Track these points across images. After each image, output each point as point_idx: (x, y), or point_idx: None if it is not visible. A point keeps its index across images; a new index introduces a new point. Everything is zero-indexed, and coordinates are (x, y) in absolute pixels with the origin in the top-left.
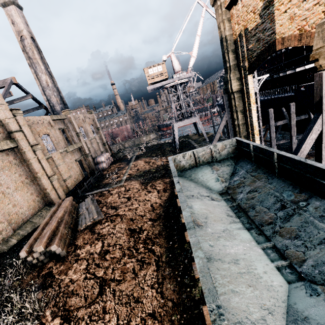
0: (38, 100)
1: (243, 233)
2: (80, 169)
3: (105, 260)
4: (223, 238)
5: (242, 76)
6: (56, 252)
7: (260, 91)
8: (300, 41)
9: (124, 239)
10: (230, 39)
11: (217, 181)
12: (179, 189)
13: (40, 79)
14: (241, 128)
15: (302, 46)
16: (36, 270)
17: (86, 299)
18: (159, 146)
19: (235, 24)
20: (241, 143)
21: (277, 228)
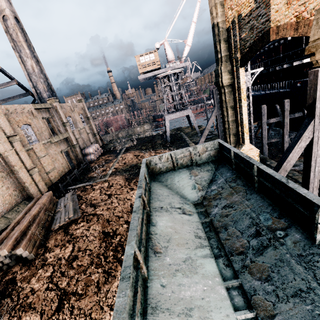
0: (24, 87)
1: (208, 264)
2: (66, 161)
3: (72, 268)
4: (182, 272)
5: (234, 69)
6: (22, 255)
7: (255, 85)
8: (297, 30)
9: (95, 244)
10: (222, 26)
11: (193, 189)
12: (136, 208)
13: (26, 64)
14: (231, 125)
15: (301, 38)
16: None
17: (42, 316)
18: (150, 138)
19: (229, 9)
20: (223, 147)
21: (247, 261)
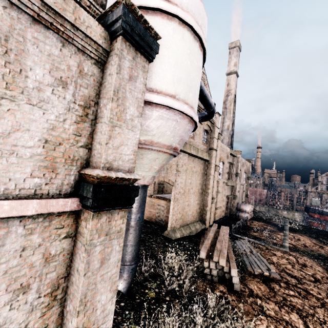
0: None
1: None
2: (226, 207)
3: None
4: None
5: None
6: (232, 279)
7: None
8: None
9: None
10: None
11: None
12: None
13: (224, 123)
14: None
15: None
16: (205, 281)
17: None
18: (325, 233)
19: None
20: None
21: None
